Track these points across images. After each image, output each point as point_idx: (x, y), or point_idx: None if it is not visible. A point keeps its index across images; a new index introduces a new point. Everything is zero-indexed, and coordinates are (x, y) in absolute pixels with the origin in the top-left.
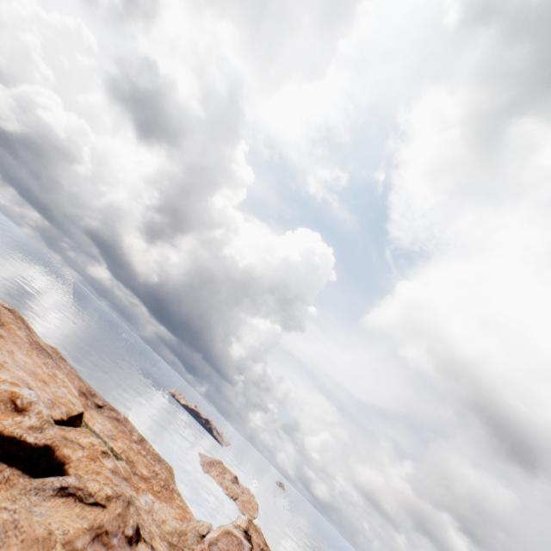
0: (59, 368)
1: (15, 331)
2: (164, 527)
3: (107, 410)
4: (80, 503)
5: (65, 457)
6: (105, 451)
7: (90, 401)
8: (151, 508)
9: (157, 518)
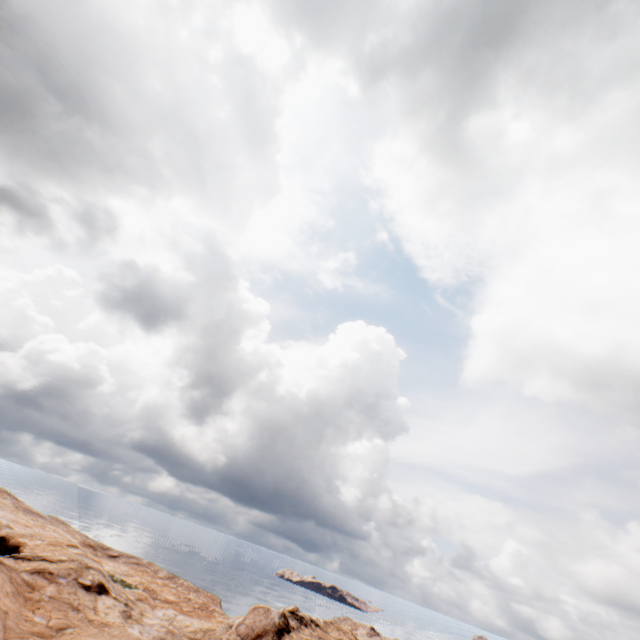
0: (54, 524)
1: None
2: (186, 629)
3: (123, 558)
4: (28, 561)
5: (21, 542)
6: (73, 545)
7: (101, 552)
8: (172, 618)
9: (179, 624)
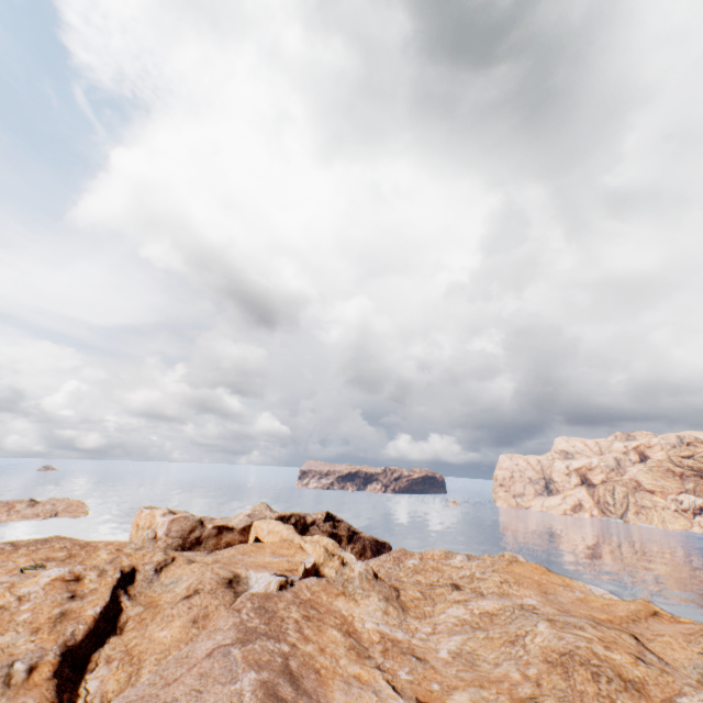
0: None
1: None
2: None
3: None
4: (169, 565)
5: (131, 565)
6: (116, 549)
7: None
8: None
9: None
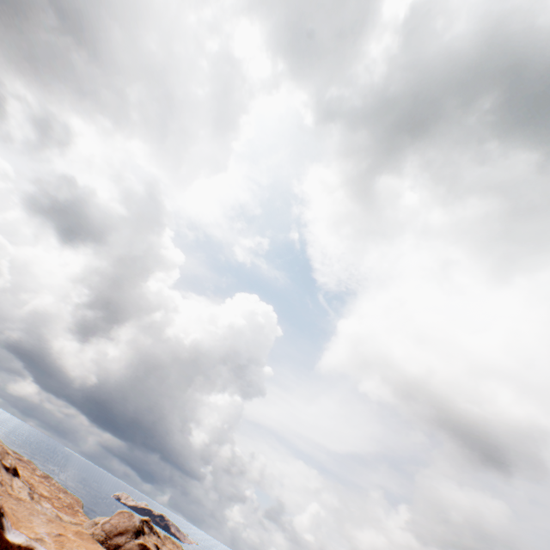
0: None
1: None
2: None
3: None
4: None
5: None
6: None
7: None
8: None
9: None
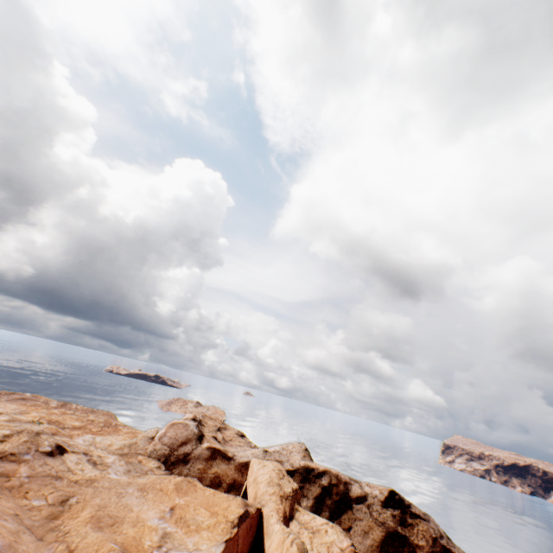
0: None
1: None
2: (111, 448)
3: (4, 396)
4: None
5: None
6: None
7: None
8: (93, 442)
9: (103, 446)
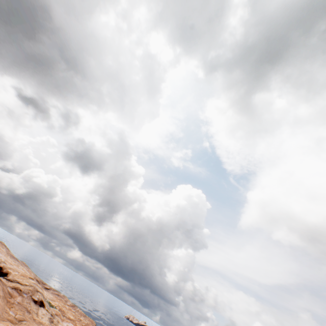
0: (23, 266)
1: (0, 248)
2: None
3: (52, 290)
4: (11, 282)
5: (9, 271)
6: (32, 278)
7: (41, 285)
8: None
9: None
